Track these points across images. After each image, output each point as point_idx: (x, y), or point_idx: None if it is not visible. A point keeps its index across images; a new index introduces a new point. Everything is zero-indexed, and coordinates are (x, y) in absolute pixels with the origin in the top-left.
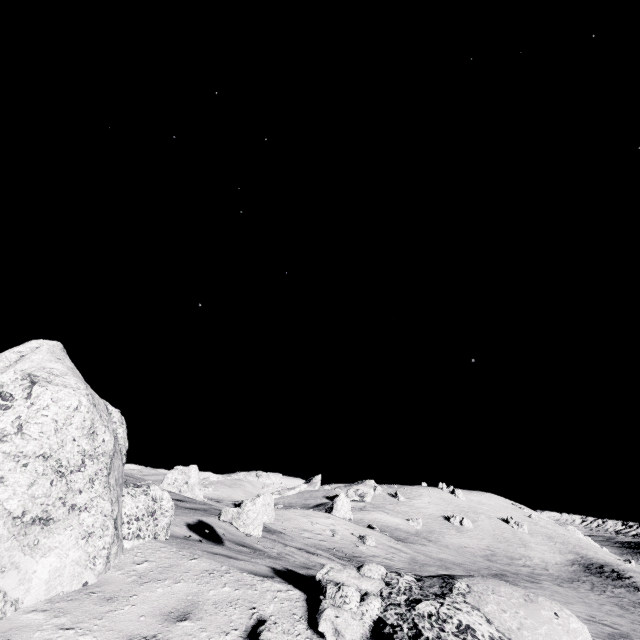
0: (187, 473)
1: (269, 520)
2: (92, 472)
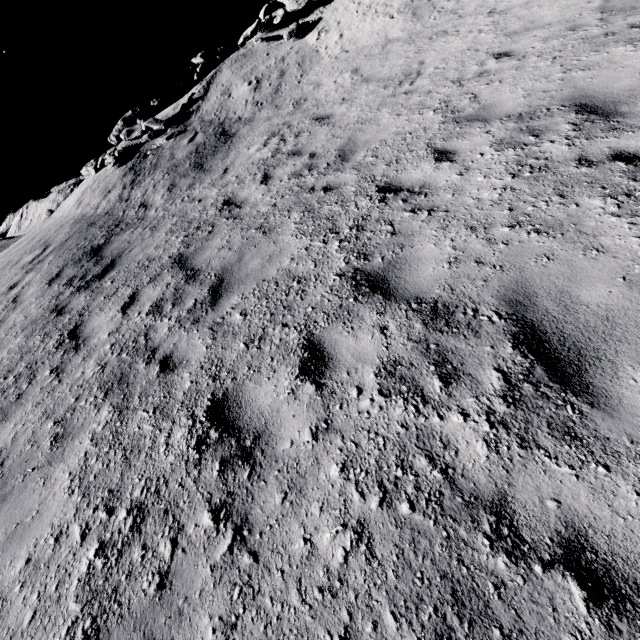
0: None
1: None
2: (285, 1)
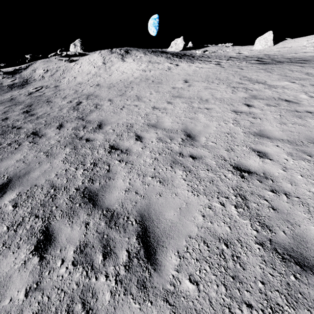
0: (177, 40)
1: (262, 48)
2: (73, 49)
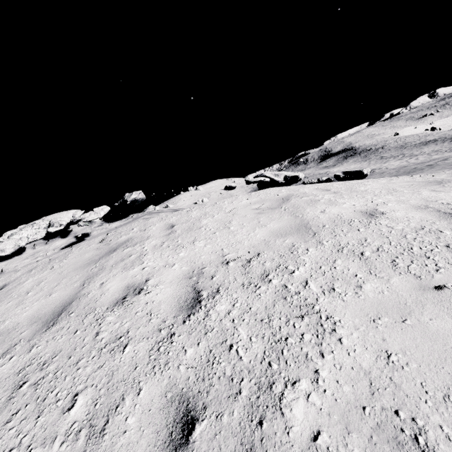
0: None
1: None
2: None
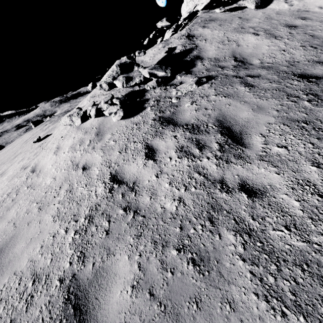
0: None
1: None
2: None
